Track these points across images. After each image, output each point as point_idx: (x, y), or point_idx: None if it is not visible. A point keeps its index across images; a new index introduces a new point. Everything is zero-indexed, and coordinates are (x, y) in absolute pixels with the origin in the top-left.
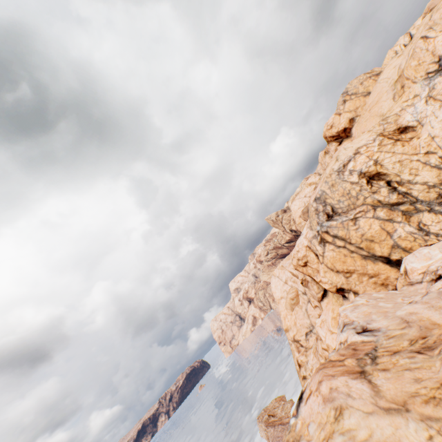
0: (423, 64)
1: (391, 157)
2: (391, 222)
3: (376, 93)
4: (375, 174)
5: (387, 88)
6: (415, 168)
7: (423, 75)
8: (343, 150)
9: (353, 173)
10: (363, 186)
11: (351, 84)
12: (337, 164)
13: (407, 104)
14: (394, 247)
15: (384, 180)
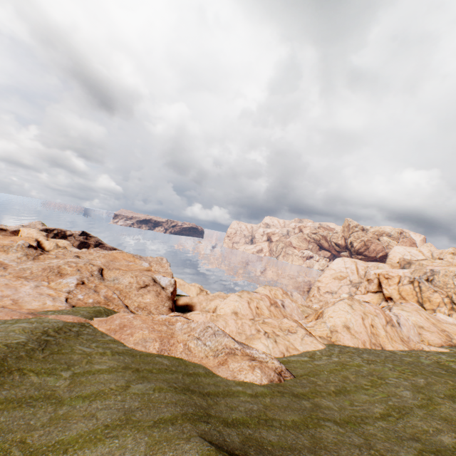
0: None
1: None
2: (444, 305)
3: None
4: None
5: None
6: None
7: None
8: None
9: None
10: (455, 288)
11: None
12: None
13: None
14: (433, 310)
15: None
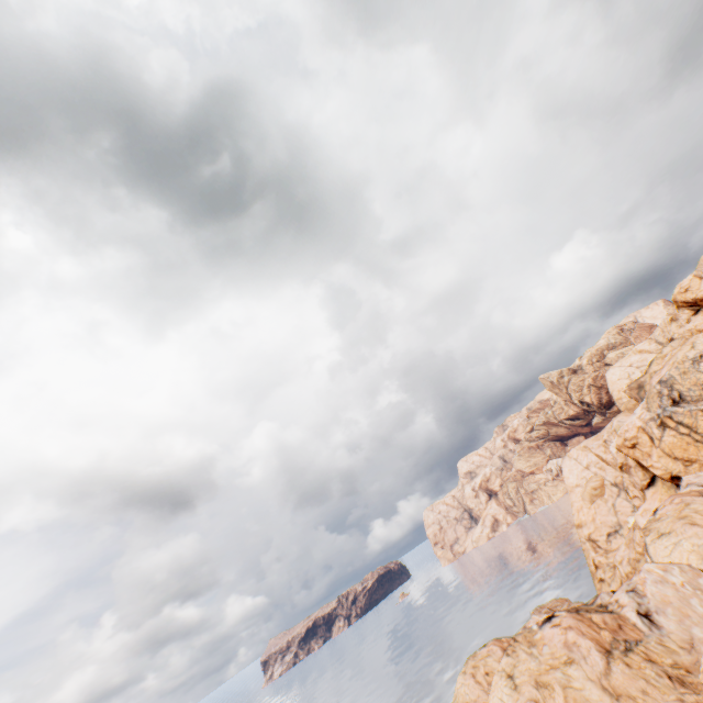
0: None
1: None
2: None
3: None
4: None
5: None
6: None
7: None
8: (701, 338)
9: None
10: None
11: None
12: (692, 352)
13: None
14: None
15: None
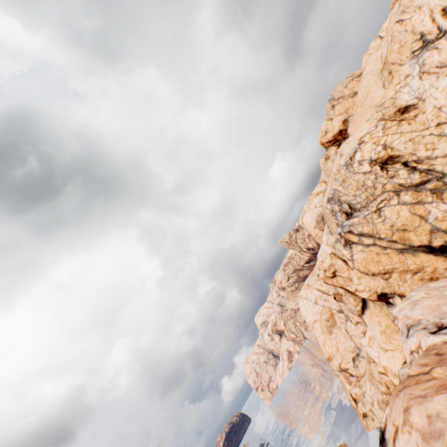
0: (405, 45)
1: (399, 137)
2: (422, 204)
3: (363, 88)
4: (387, 158)
5: (374, 79)
6: (430, 142)
7: (409, 55)
8: (345, 145)
9: (363, 163)
10: (378, 173)
11: (336, 90)
12: (342, 158)
13: (400, 86)
14: (433, 232)
15: (399, 162)
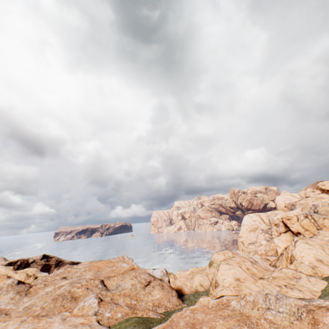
0: None
1: None
2: None
3: None
4: None
5: None
6: None
7: None
8: None
9: None
10: None
11: None
12: None
13: None
14: None
15: None
